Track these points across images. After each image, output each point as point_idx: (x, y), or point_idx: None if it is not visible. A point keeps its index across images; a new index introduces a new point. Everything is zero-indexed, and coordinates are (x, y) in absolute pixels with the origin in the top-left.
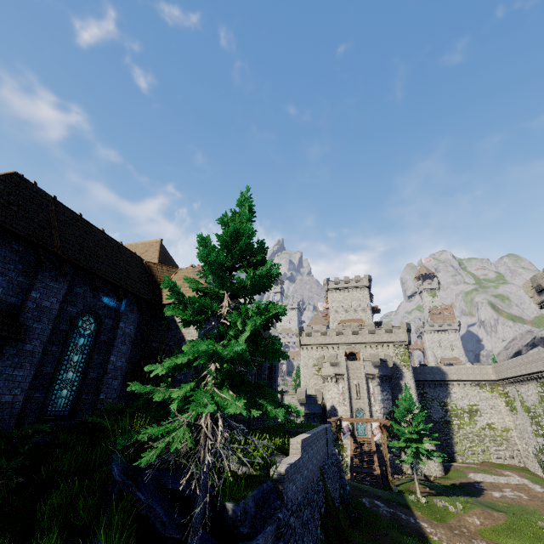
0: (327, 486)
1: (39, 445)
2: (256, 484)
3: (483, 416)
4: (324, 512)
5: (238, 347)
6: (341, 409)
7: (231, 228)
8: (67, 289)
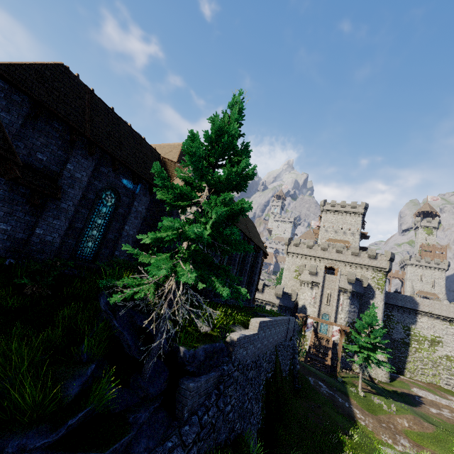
0: (278, 360)
1: (68, 275)
2: (211, 341)
3: (444, 347)
4: (270, 377)
5: (198, 229)
6: (310, 309)
7: (219, 125)
8: (95, 167)
